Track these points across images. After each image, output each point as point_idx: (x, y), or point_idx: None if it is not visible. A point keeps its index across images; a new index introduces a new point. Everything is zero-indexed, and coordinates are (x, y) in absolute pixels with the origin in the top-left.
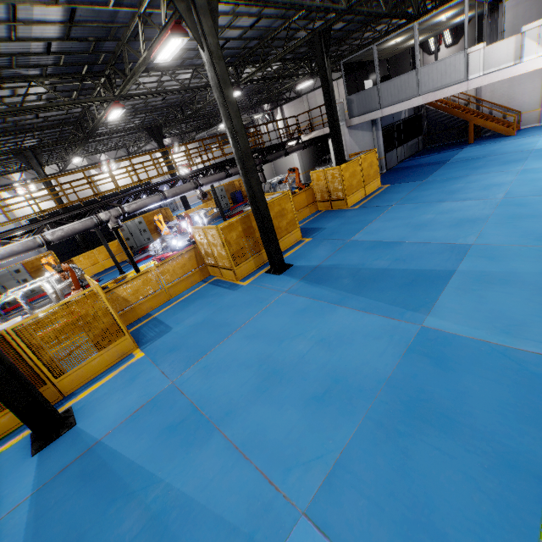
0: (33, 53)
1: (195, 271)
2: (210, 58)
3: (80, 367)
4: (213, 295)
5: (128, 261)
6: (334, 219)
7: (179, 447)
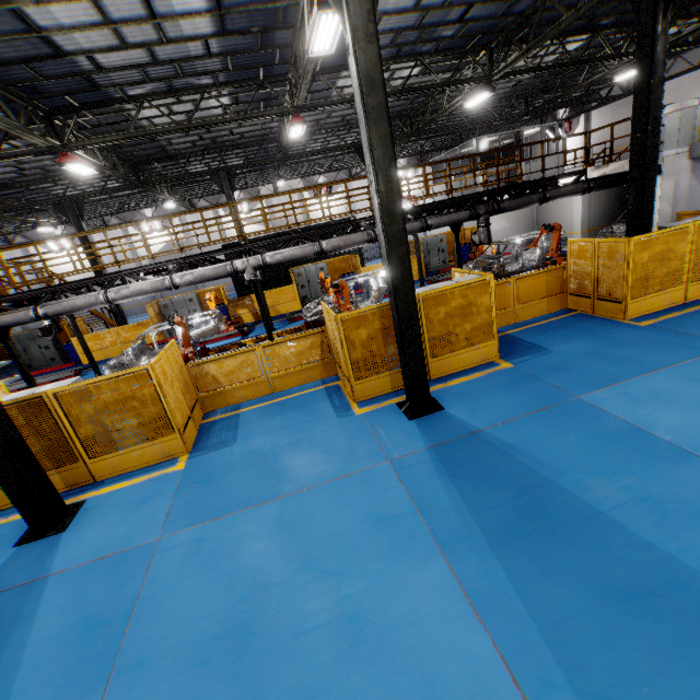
0: (194, 57)
1: (315, 364)
2: (351, 42)
3: (118, 455)
4: (311, 413)
5: (287, 315)
6: (580, 337)
7: (62, 672)
